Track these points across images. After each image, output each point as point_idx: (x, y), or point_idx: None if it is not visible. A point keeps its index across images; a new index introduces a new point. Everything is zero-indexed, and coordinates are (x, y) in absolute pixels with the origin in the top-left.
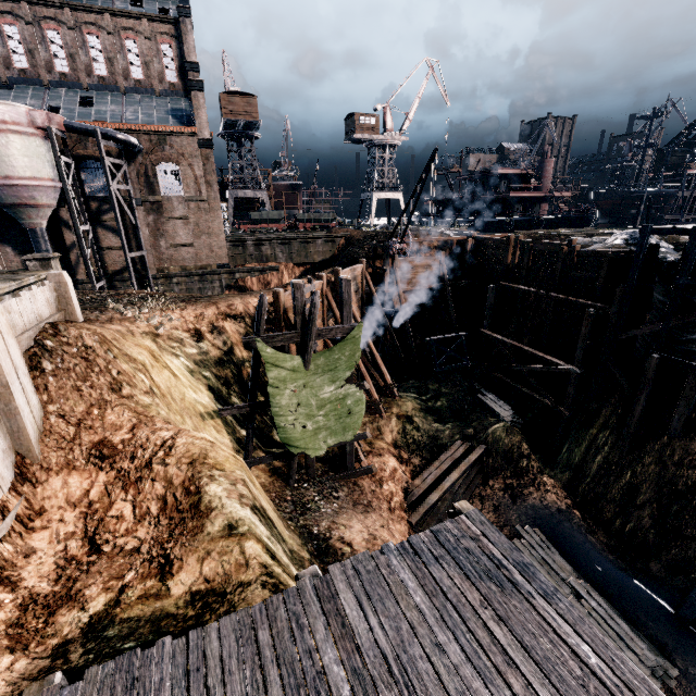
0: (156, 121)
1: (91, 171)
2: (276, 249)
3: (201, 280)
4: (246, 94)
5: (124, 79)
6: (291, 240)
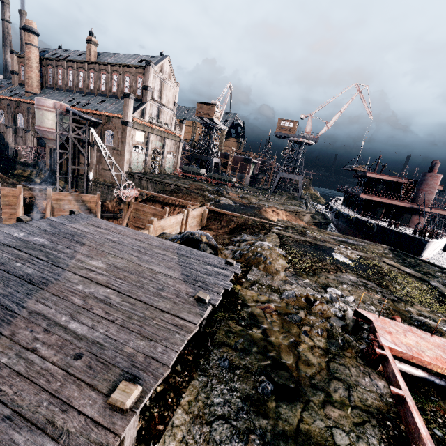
0: (116, 111)
1: (85, 129)
2: (149, 184)
3: (108, 188)
4: (211, 104)
5: (121, 93)
6: (157, 182)
